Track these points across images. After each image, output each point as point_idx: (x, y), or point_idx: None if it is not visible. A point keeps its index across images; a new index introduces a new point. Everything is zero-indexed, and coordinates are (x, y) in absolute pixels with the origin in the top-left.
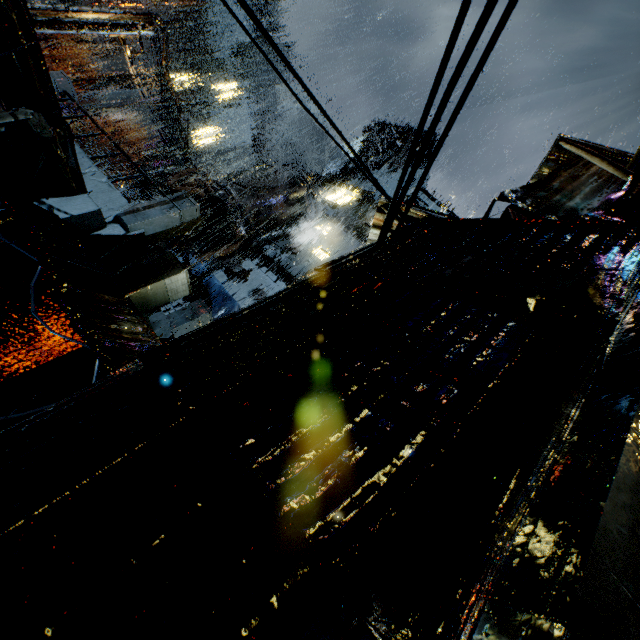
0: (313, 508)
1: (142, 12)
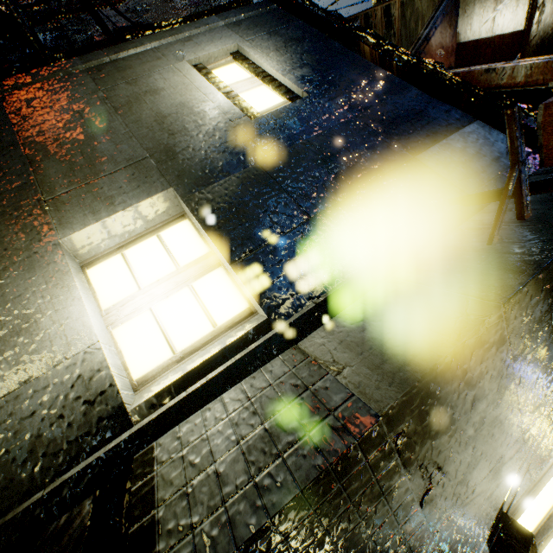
0: None
1: None
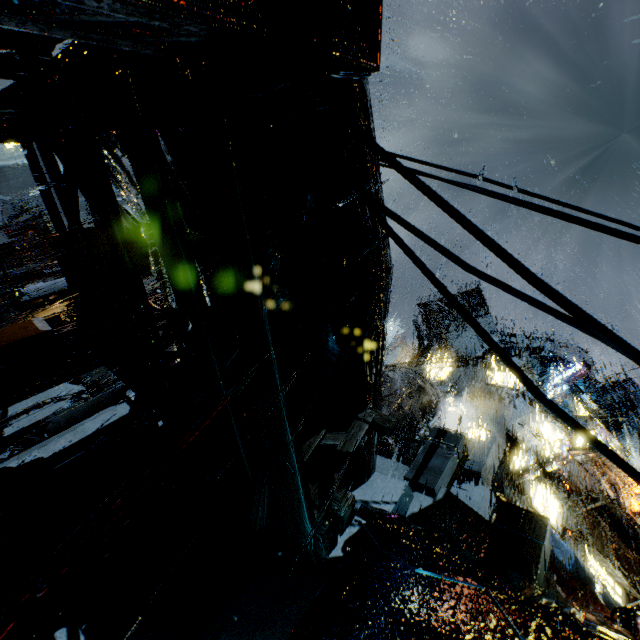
0: None
1: None
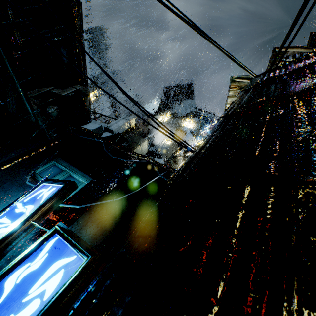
0: None
1: None
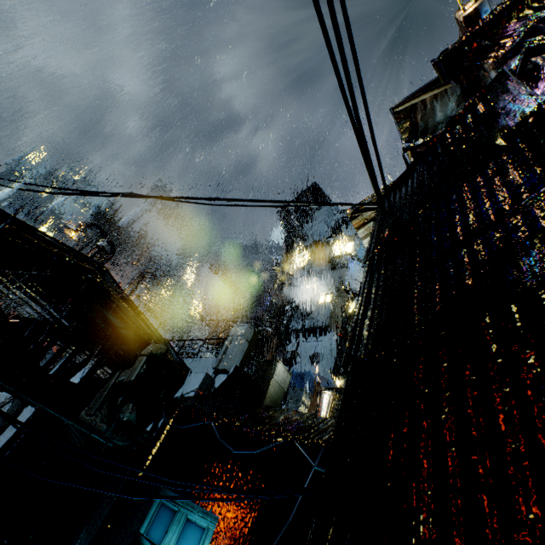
0: (543, 263)
1: (138, 275)
